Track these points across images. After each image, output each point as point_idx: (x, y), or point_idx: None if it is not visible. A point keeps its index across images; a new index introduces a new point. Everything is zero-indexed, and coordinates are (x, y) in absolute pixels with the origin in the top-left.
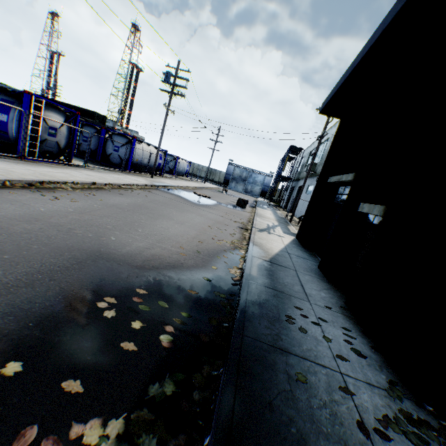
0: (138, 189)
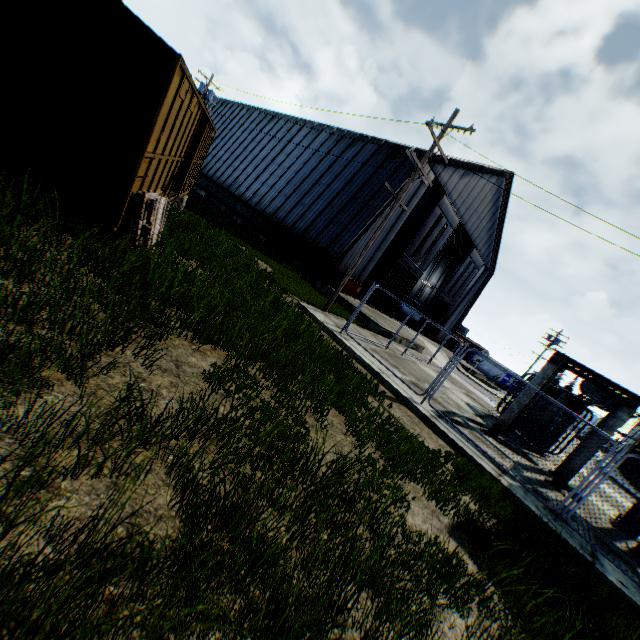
0: None
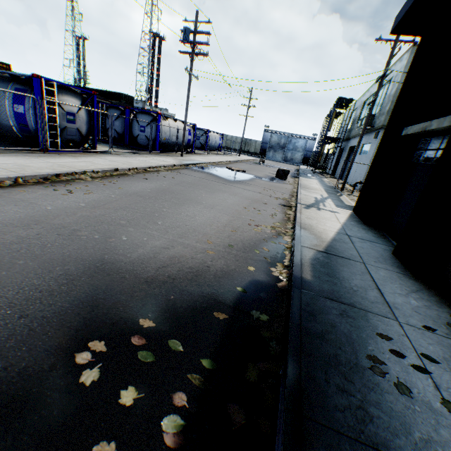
0: (165, 170)
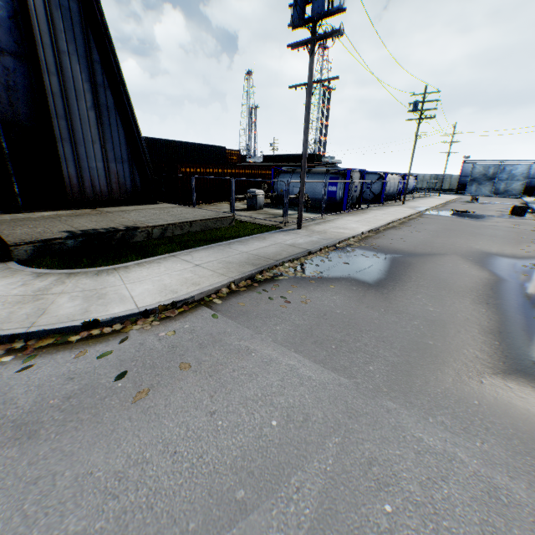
0: (417, 217)
